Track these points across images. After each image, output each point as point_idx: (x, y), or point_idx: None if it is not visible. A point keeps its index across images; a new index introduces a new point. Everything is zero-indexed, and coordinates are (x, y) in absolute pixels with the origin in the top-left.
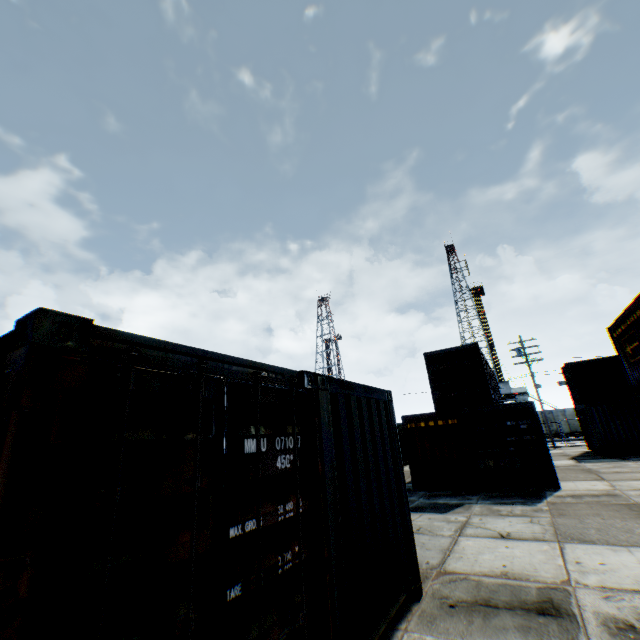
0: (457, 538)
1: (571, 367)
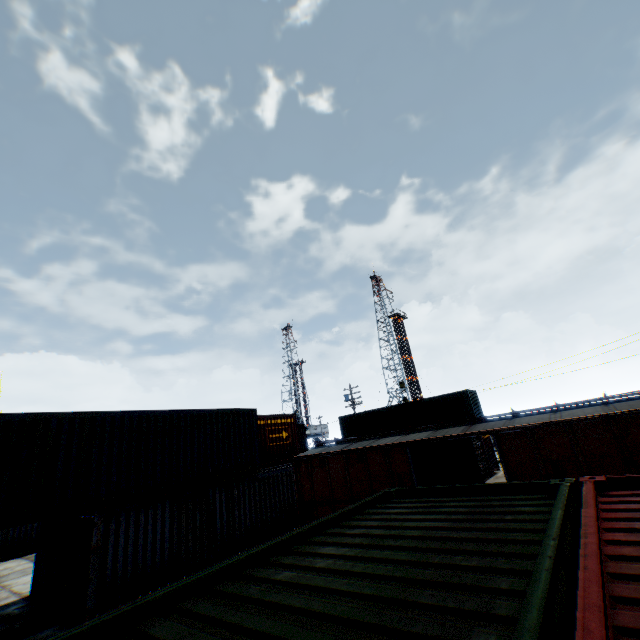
0: None
1: (342, 420)
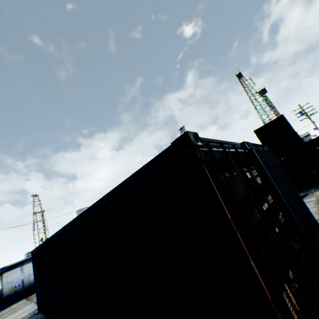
0: (318, 207)
1: None
